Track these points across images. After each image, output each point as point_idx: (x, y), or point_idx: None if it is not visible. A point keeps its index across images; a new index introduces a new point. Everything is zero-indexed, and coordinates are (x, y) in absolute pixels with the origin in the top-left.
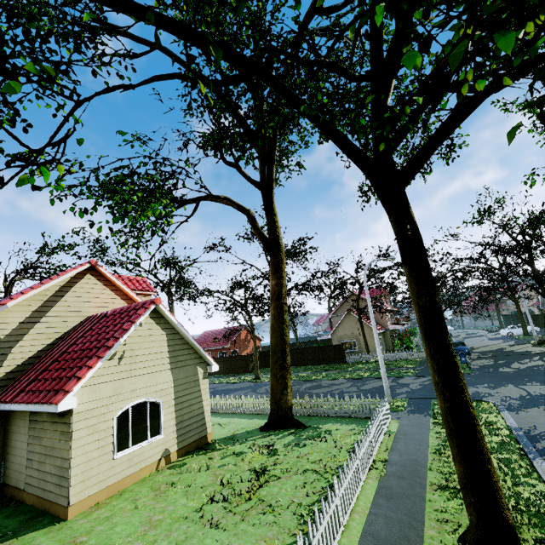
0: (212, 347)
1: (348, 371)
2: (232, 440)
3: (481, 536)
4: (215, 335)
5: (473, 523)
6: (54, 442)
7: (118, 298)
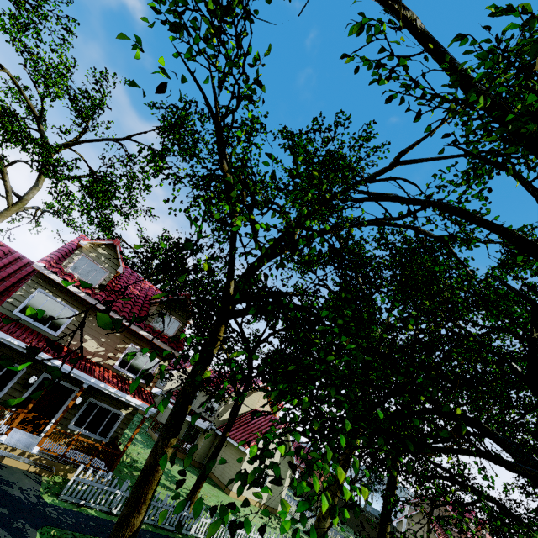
0: None
1: None
2: None
3: None
4: None
5: None
6: (235, 462)
7: (268, 405)
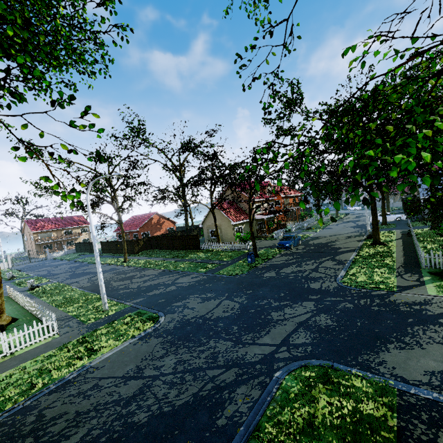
0: (128, 230)
1: (181, 261)
2: None
3: None
4: (134, 220)
5: None
6: None
7: None
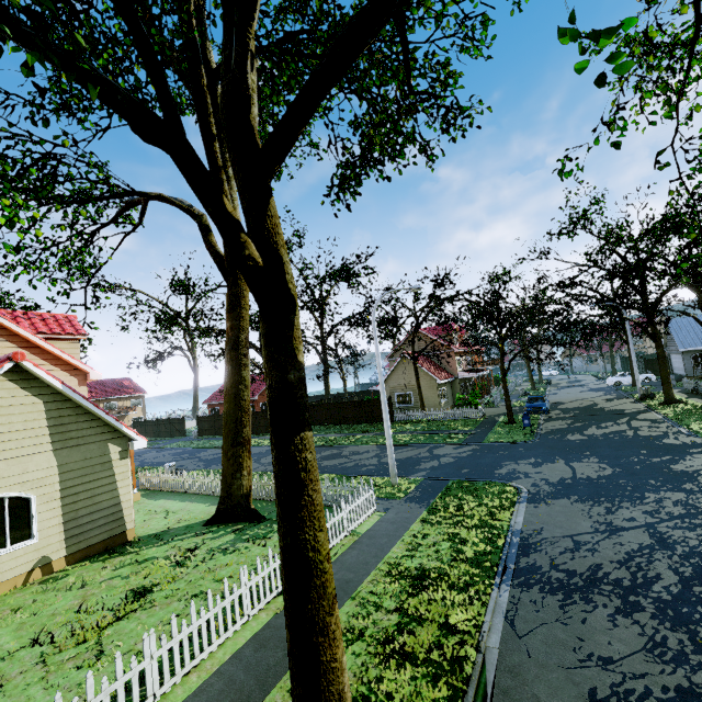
0: None
1: None
2: (156, 539)
3: None
4: None
5: None
6: None
7: (13, 346)
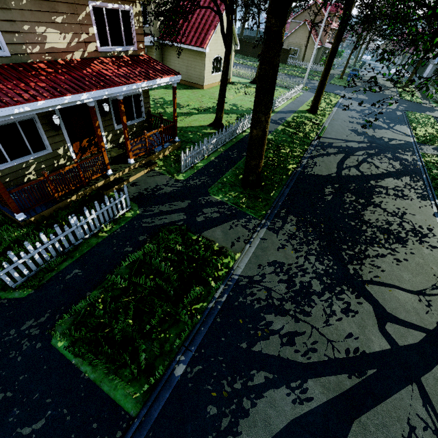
0: None
1: (287, 70)
2: (240, 83)
3: (311, 108)
4: None
5: (311, 106)
6: (196, 63)
7: None
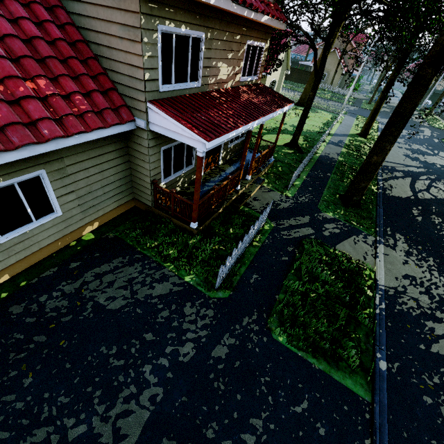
0: None
1: (318, 93)
2: None
3: (362, 132)
4: None
5: (362, 131)
6: None
7: None
